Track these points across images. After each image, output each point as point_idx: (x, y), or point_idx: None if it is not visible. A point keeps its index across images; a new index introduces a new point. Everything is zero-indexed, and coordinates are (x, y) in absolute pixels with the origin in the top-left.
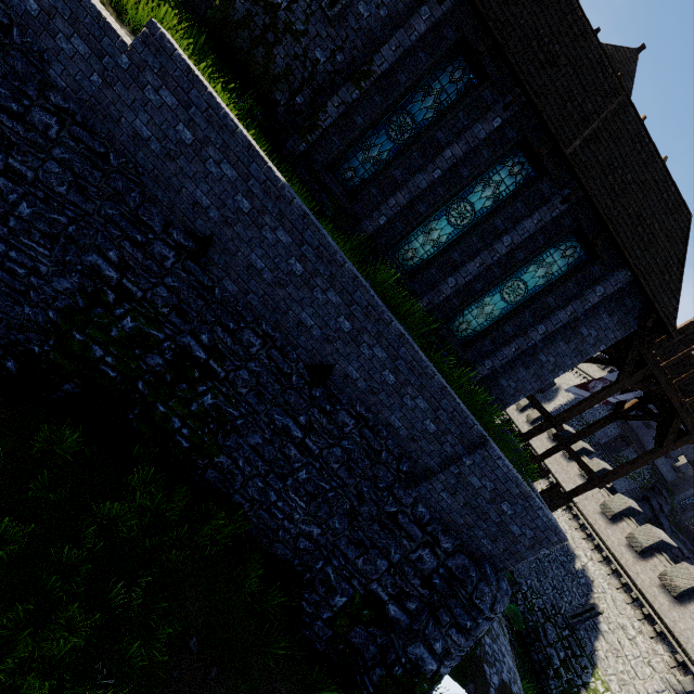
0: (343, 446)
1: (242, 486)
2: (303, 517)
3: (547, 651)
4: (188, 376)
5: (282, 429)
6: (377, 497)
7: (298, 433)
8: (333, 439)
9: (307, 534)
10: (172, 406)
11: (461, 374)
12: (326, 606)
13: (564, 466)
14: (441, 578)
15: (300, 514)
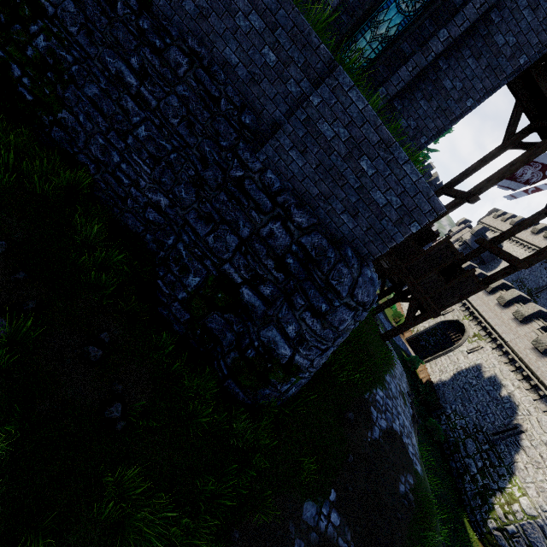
0: (178, 93)
1: (86, 145)
2: (149, 185)
3: (465, 461)
4: (21, 18)
5: (117, 78)
6: (221, 158)
7: (132, 79)
8: (169, 88)
9: (156, 205)
10: (10, 51)
11: (319, 21)
12: (181, 287)
13: (498, 313)
14: (296, 260)
15: (146, 181)
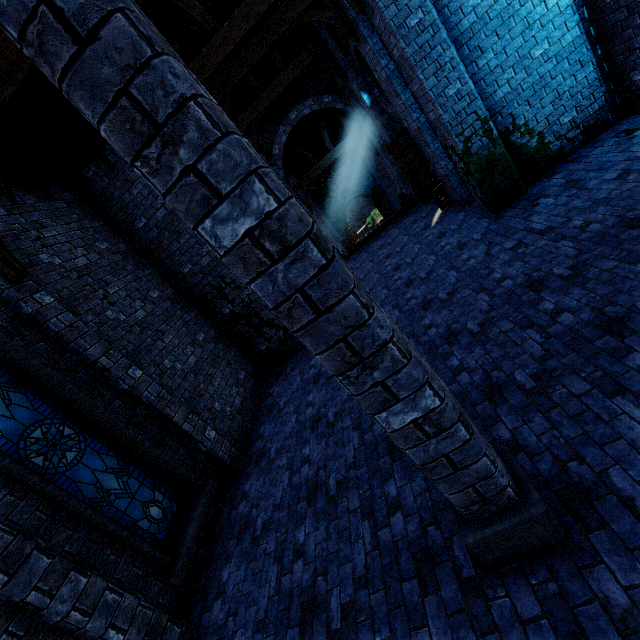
0: None
1: None
2: None
3: None
4: None
5: None
6: None
7: None
8: None
9: None
10: None
11: None
12: None
13: None
14: None
15: None
